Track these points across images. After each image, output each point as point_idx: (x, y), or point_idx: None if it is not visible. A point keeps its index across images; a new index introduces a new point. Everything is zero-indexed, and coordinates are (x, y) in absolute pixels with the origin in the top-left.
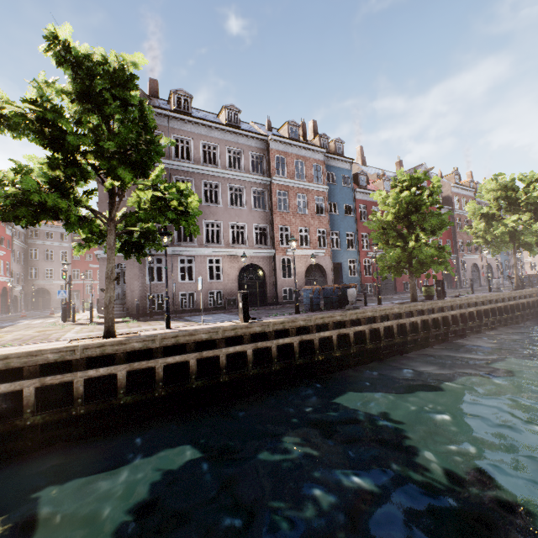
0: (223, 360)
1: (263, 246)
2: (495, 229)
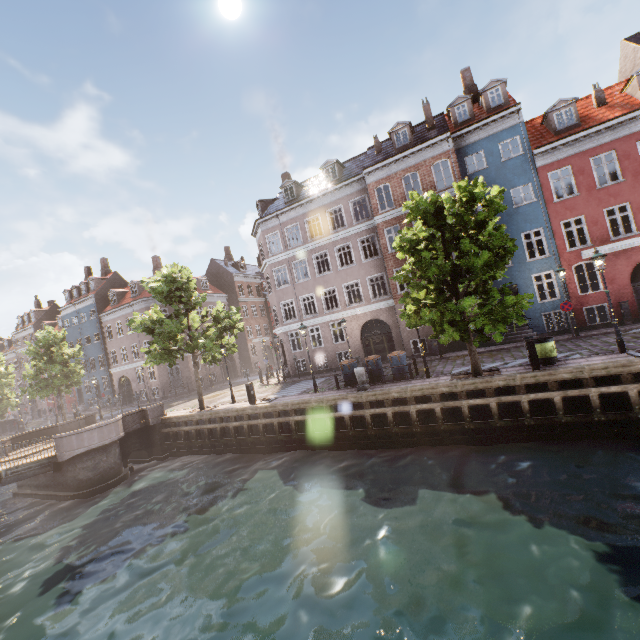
0: (232, 429)
1: (381, 298)
2: None
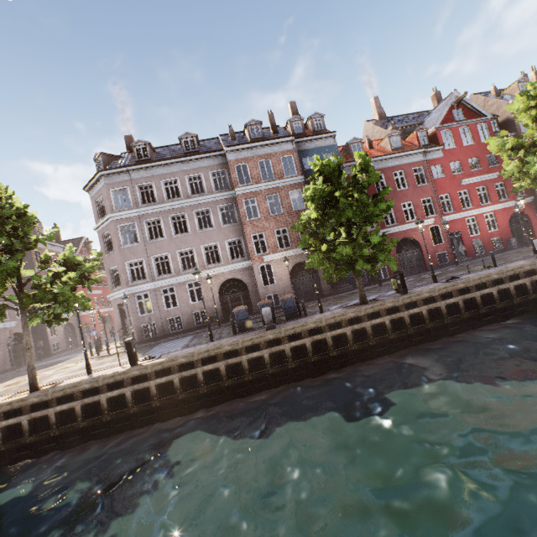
0: (103, 403)
1: (239, 259)
2: (529, 167)
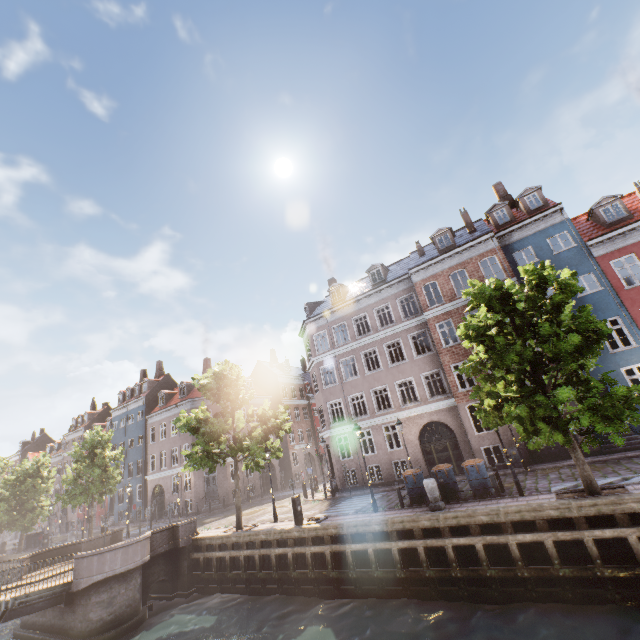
0: (273, 558)
1: (439, 397)
2: None
